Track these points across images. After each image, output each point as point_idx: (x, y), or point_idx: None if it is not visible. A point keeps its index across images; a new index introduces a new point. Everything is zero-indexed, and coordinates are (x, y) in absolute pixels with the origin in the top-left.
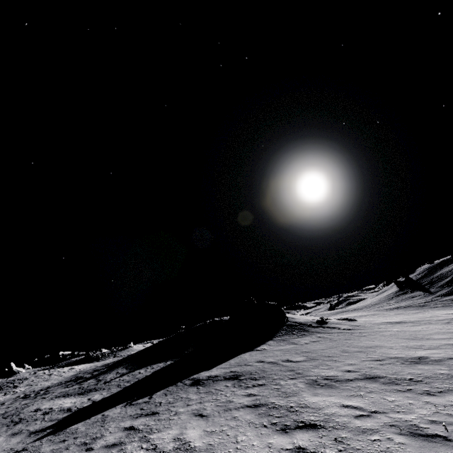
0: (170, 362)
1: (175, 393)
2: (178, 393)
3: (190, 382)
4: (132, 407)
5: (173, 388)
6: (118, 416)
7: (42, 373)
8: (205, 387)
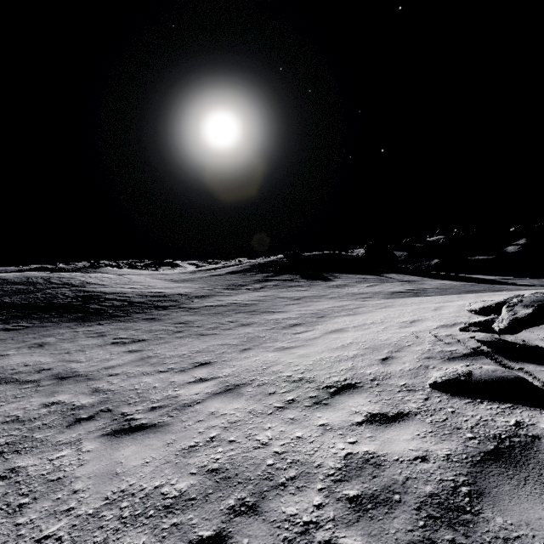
0: (395, 274)
1: (520, 281)
2: (522, 281)
3: (501, 279)
4: (525, 282)
5: (503, 280)
6: (541, 283)
7: (76, 275)
8: (526, 280)
